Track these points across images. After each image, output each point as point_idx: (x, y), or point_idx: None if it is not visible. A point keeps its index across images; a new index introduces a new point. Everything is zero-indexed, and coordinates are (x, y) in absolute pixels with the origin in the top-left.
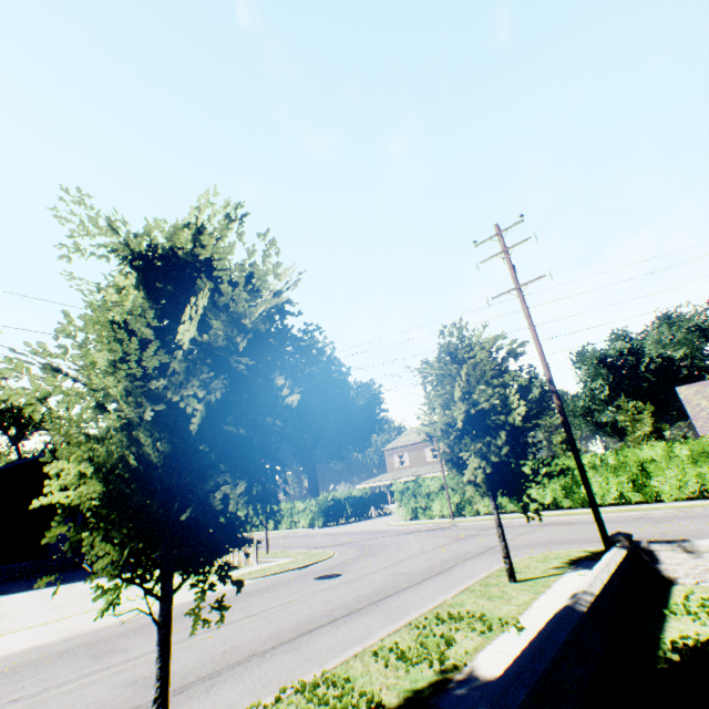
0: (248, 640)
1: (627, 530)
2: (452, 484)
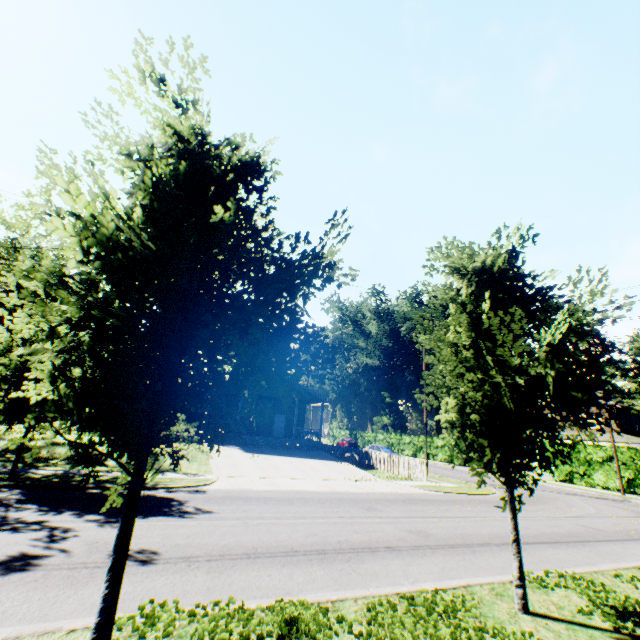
0: (474, 533)
1: None
2: (622, 458)
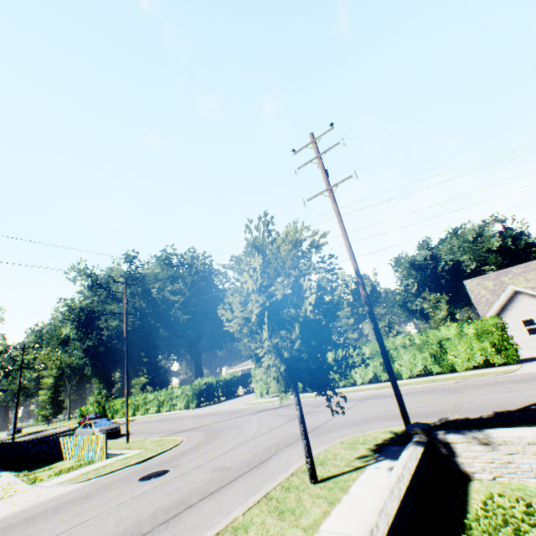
0: None
1: (429, 402)
2: None
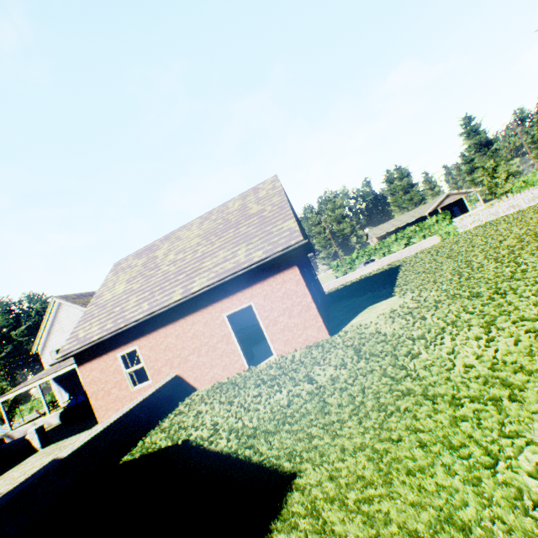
0: None
1: None
2: None
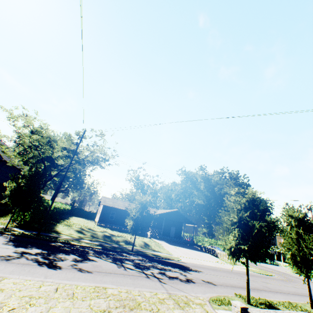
0: (282, 289)
1: None
2: None
